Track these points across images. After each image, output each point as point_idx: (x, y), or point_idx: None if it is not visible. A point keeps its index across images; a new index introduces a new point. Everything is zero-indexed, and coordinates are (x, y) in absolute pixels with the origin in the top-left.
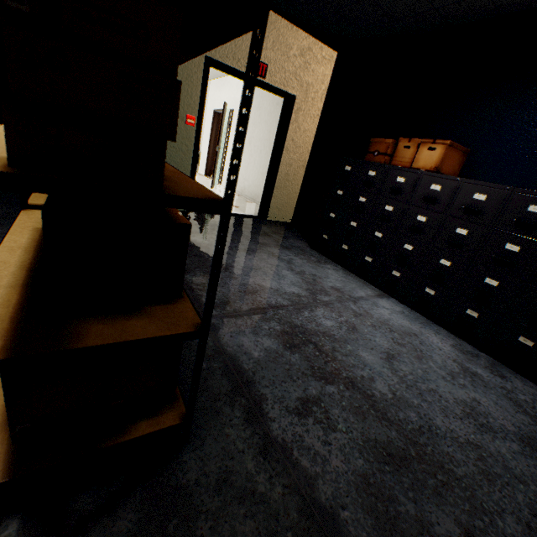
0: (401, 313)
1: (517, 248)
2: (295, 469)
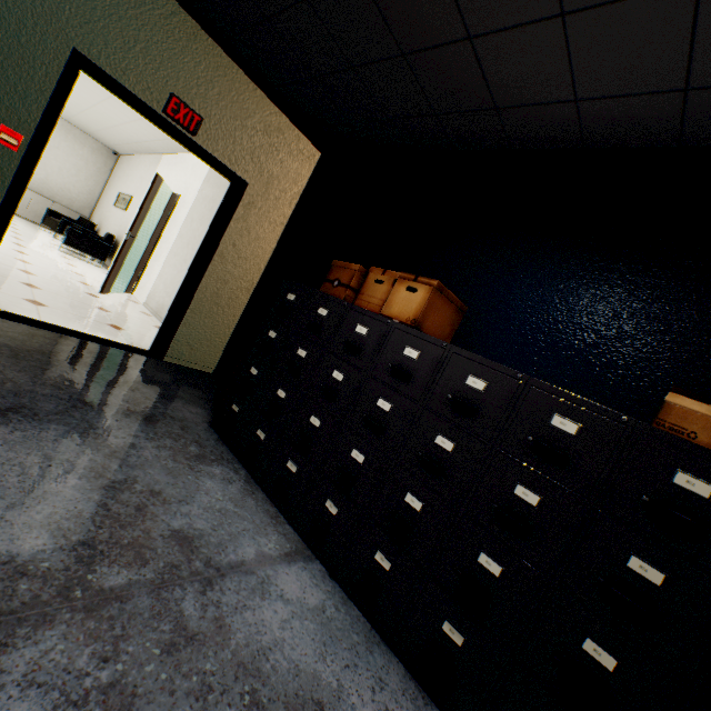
0: (317, 613)
1: (535, 498)
2: None
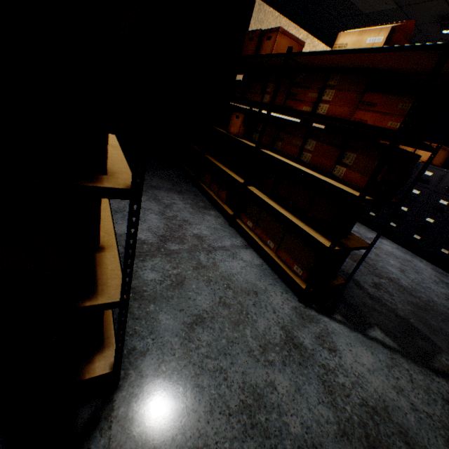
0: (397, 249)
1: None
2: (386, 305)
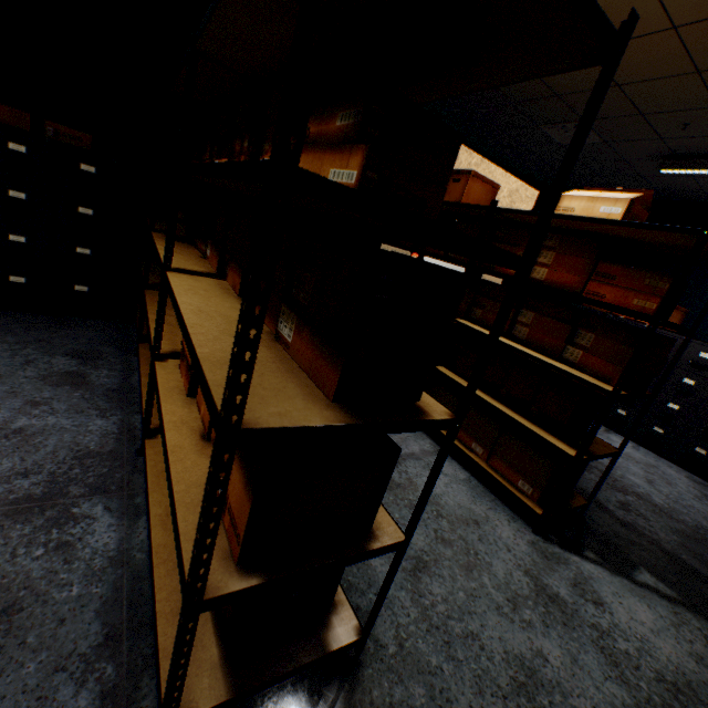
0: (633, 448)
1: None
2: (645, 535)
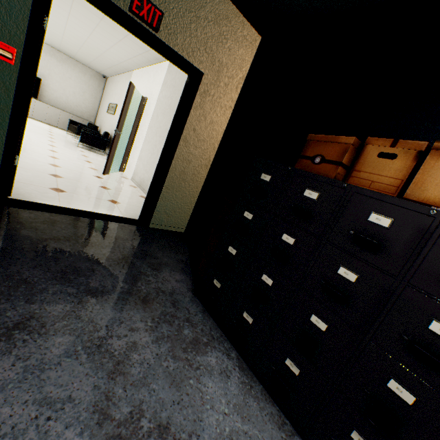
0: None
1: None
2: None
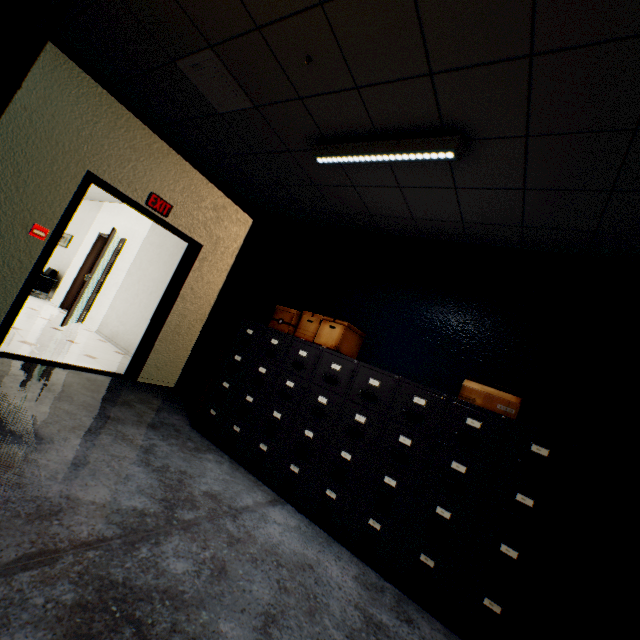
0: (297, 529)
1: (409, 441)
2: None
